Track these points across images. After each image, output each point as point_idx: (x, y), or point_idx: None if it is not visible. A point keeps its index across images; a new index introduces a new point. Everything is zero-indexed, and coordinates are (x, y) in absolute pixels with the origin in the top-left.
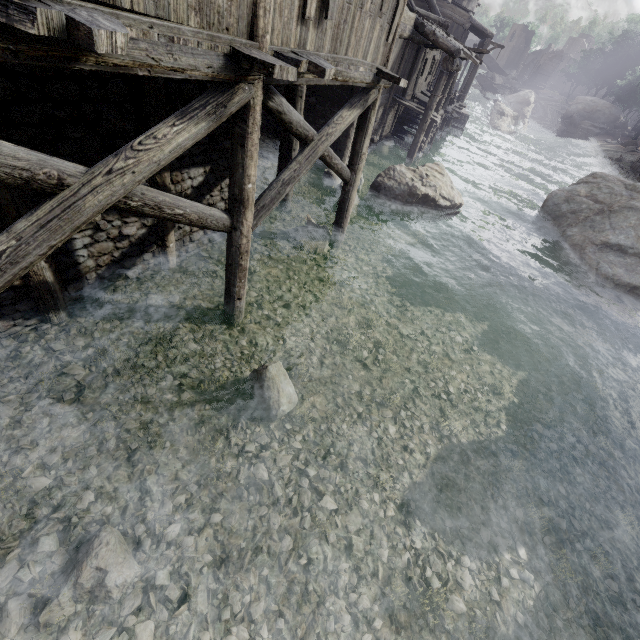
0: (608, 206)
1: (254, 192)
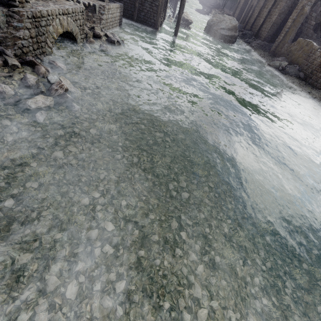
0: (220, 21)
1: None
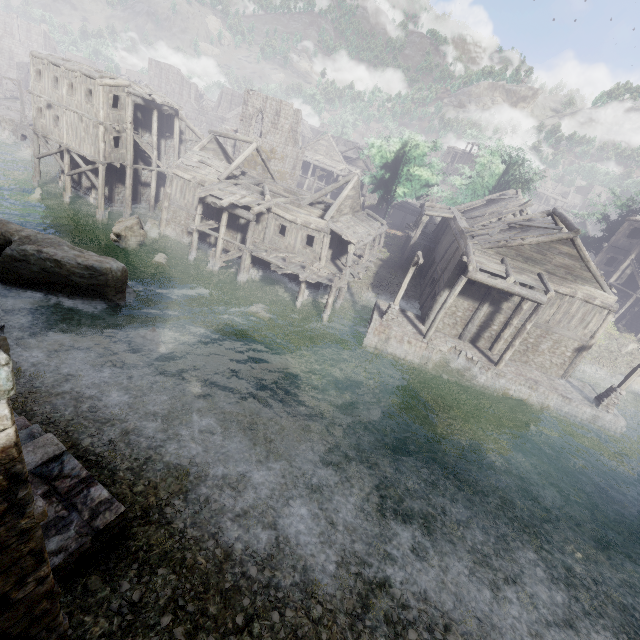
0: None
1: (66, 166)
